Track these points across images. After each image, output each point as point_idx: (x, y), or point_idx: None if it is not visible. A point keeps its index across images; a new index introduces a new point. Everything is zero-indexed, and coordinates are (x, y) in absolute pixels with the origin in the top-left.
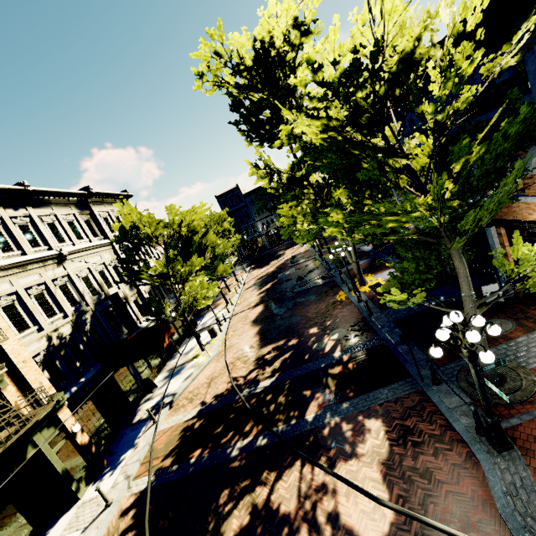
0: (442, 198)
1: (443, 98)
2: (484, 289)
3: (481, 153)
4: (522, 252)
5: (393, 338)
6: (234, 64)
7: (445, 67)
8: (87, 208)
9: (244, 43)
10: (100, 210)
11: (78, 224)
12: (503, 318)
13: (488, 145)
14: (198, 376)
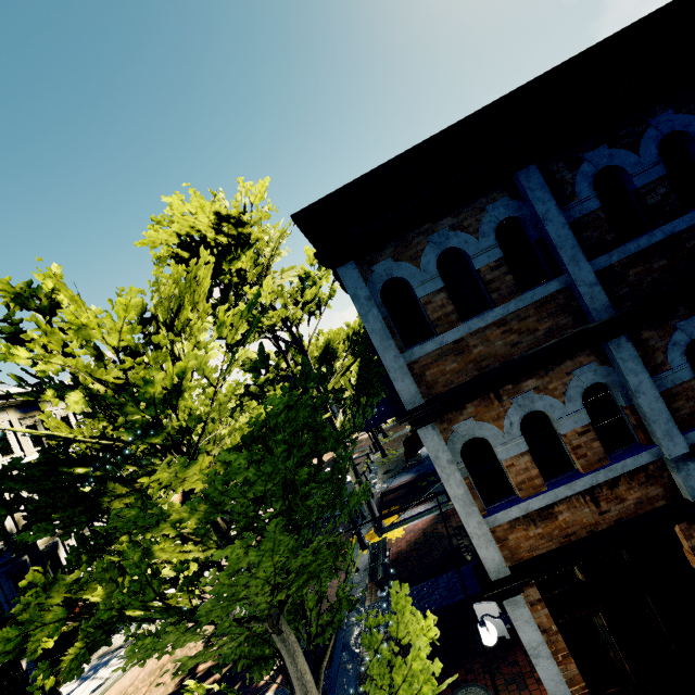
0: (157, 578)
1: (141, 421)
2: (477, 609)
3: (208, 508)
4: (405, 626)
5: (340, 686)
6: (172, 256)
7: (116, 386)
8: (38, 407)
9: (167, 238)
10: (57, 408)
11: (13, 433)
12: (488, 691)
13: (209, 499)
14: (113, 684)
